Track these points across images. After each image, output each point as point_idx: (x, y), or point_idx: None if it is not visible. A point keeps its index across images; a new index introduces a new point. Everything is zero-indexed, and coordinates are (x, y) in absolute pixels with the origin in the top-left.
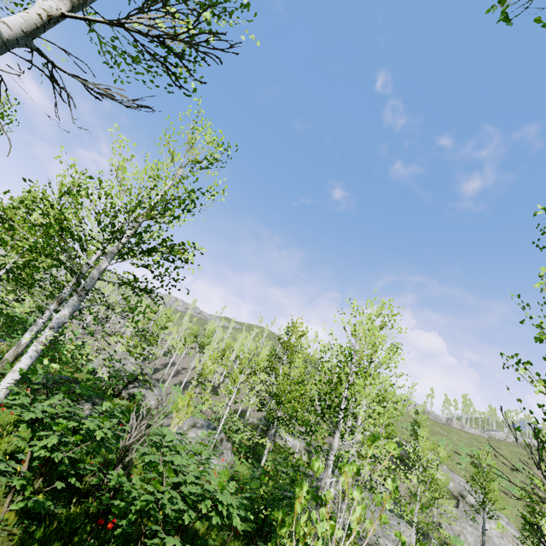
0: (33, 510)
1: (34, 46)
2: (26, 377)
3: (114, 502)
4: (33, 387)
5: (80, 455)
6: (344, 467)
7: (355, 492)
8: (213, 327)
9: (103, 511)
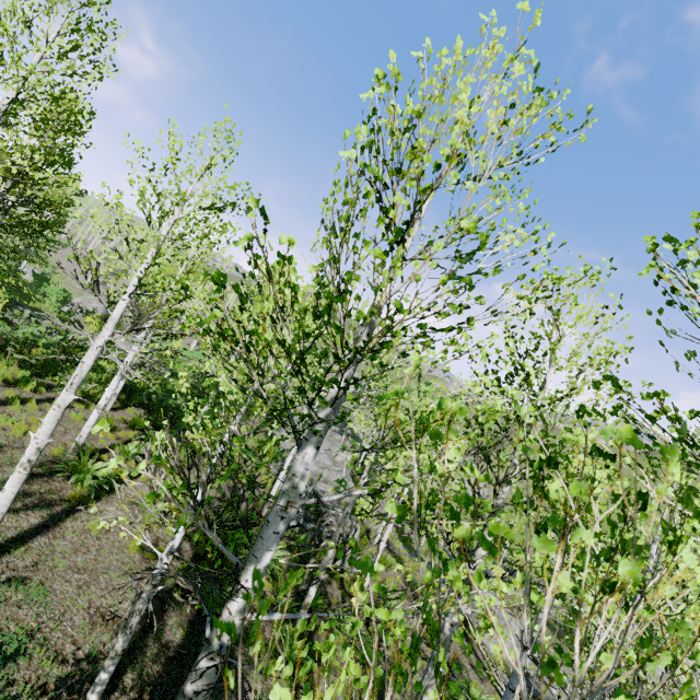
0: None
1: None
2: None
3: None
4: None
5: None
6: None
7: None
8: None
9: None
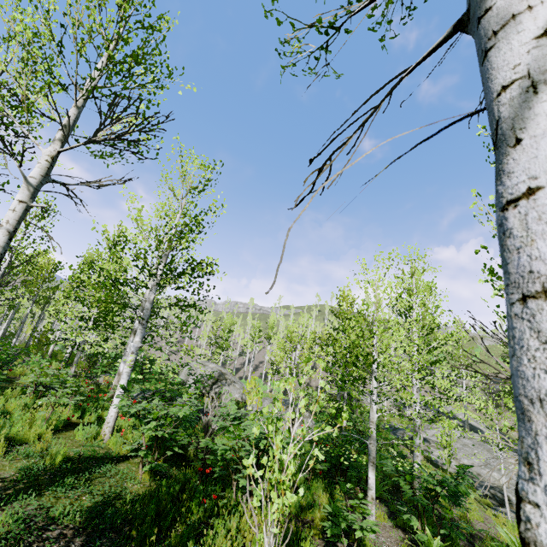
0: (156, 468)
1: (51, 180)
2: (125, 389)
3: (206, 456)
4: (132, 394)
5: (183, 438)
6: (288, 379)
7: (300, 392)
8: (273, 318)
9: (203, 465)
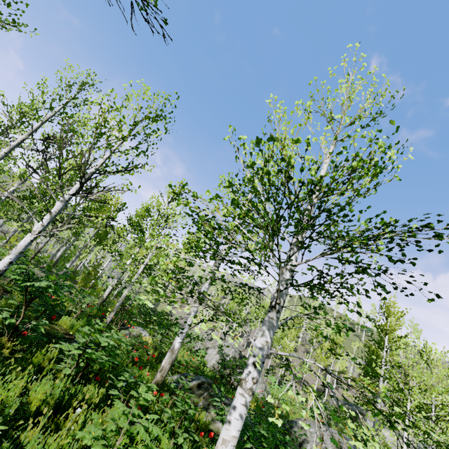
0: None
1: None
2: None
3: None
4: None
5: None
6: None
7: None
8: None
9: None
